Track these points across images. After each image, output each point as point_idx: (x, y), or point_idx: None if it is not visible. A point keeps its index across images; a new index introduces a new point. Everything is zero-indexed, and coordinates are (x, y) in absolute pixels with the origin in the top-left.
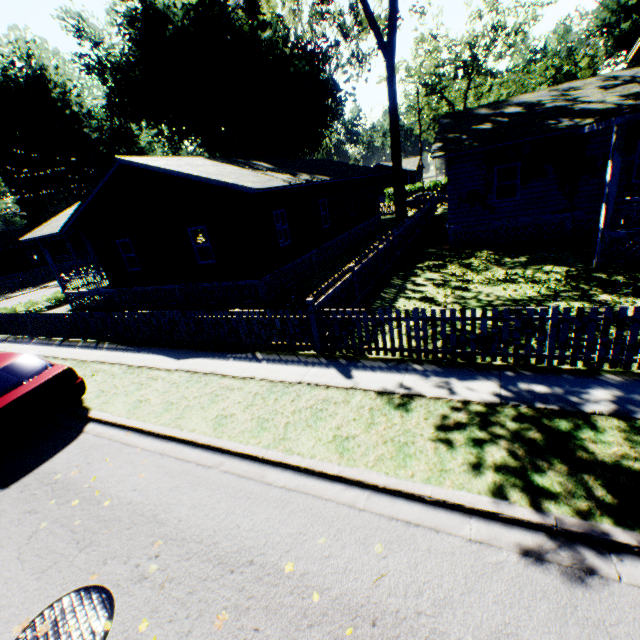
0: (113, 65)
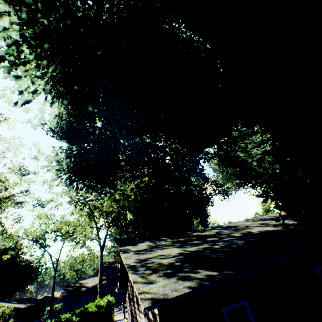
0: None
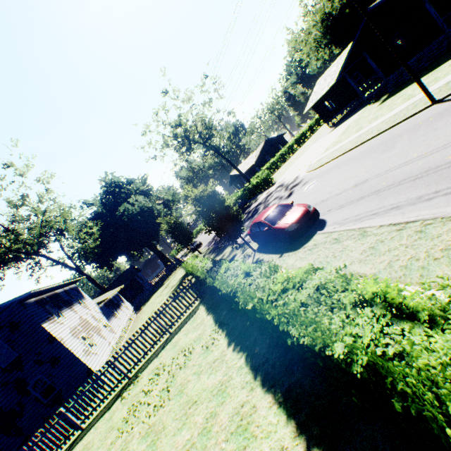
0: None
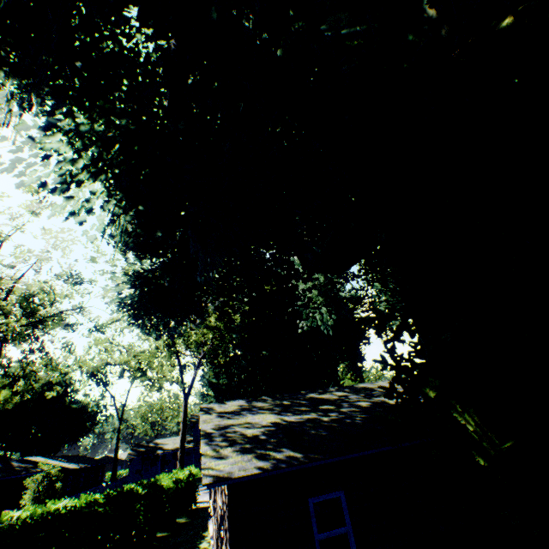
0: None
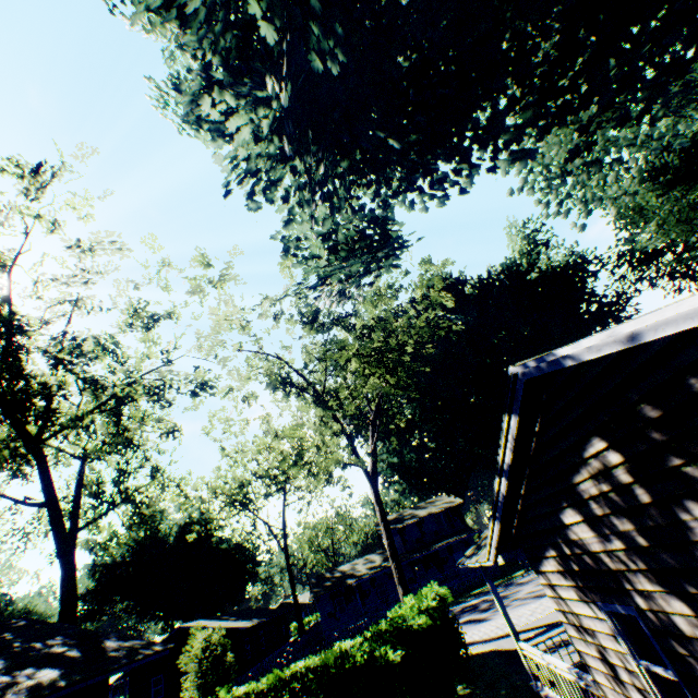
0: (115, 567)
